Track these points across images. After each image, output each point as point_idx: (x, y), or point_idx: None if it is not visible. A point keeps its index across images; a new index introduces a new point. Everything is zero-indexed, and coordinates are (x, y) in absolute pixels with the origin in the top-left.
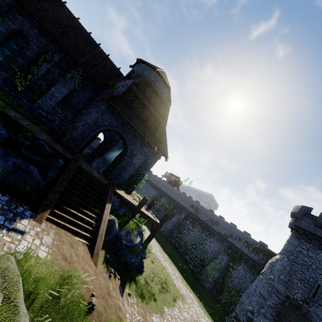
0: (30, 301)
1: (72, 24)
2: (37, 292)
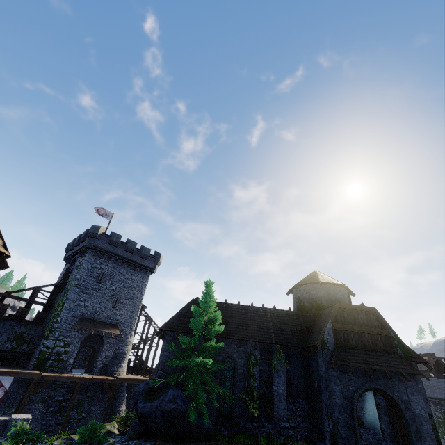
0: None
1: (242, 313)
2: None
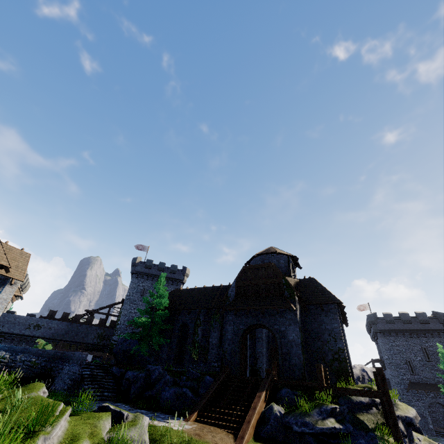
0: (156, 443)
1: (201, 292)
2: (163, 441)
